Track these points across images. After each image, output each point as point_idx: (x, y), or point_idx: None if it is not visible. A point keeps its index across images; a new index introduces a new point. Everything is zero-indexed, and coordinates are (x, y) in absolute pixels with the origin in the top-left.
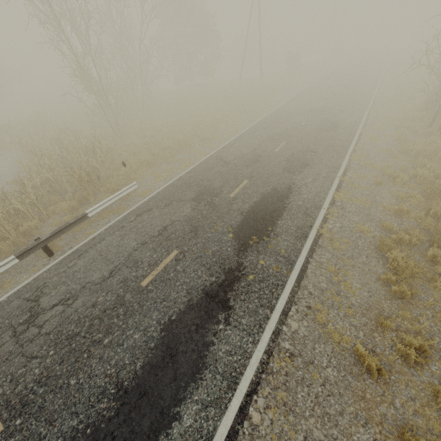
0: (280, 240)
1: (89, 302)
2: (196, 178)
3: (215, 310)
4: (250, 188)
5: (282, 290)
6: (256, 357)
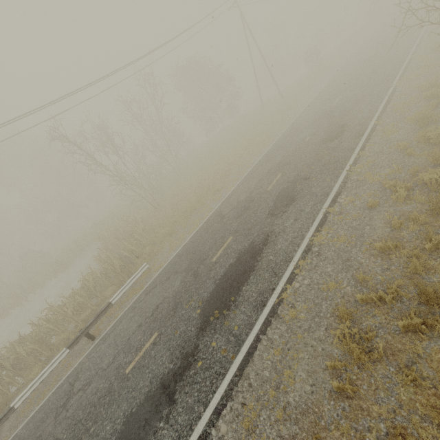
0: (238, 313)
1: (95, 389)
2: (195, 242)
3: (162, 404)
4: (231, 247)
5: (221, 381)
6: None
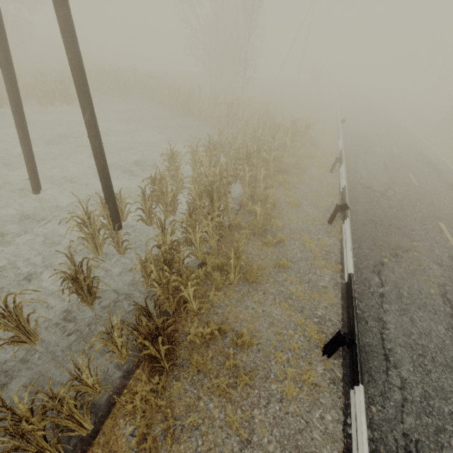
0: (450, 174)
1: (402, 190)
2: (357, 142)
3: None
4: (401, 151)
5: None
6: None
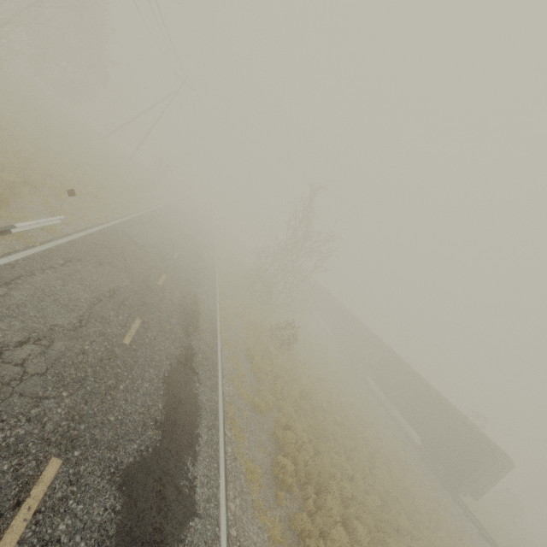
0: (206, 335)
1: (76, 348)
2: (115, 246)
3: (190, 373)
4: (171, 284)
5: (218, 368)
6: (221, 403)
